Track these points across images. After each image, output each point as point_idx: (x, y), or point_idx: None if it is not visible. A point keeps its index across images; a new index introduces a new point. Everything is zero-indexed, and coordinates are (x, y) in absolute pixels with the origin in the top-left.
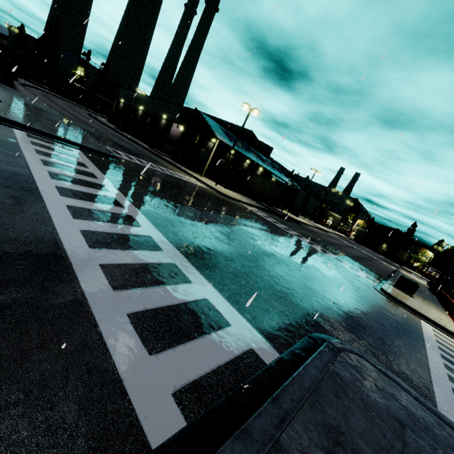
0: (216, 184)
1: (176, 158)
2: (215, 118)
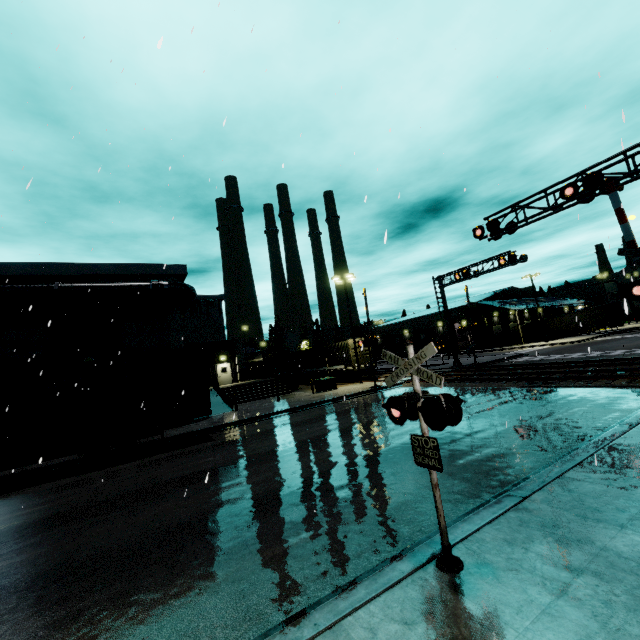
0: (546, 342)
1: (481, 346)
2: (486, 299)
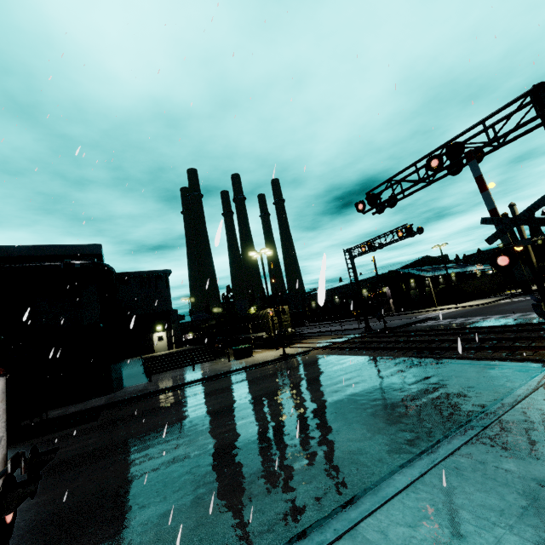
0: (457, 304)
1: (400, 310)
2: (403, 267)
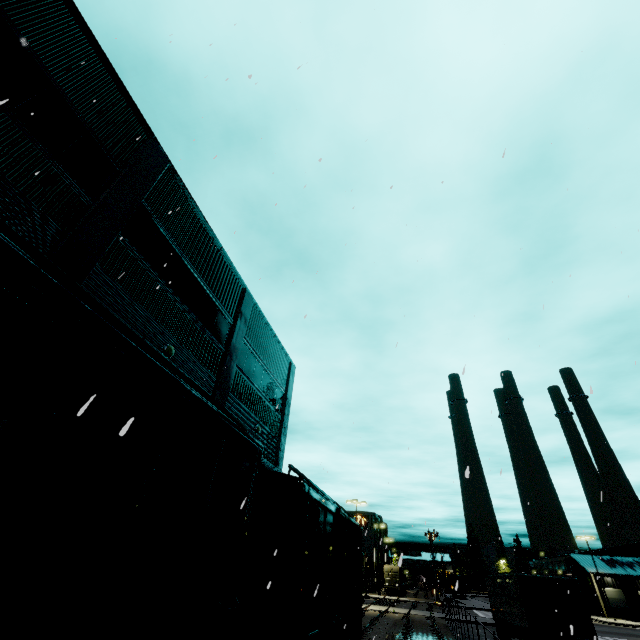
0: (614, 618)
1: None
2: (589, 552)
